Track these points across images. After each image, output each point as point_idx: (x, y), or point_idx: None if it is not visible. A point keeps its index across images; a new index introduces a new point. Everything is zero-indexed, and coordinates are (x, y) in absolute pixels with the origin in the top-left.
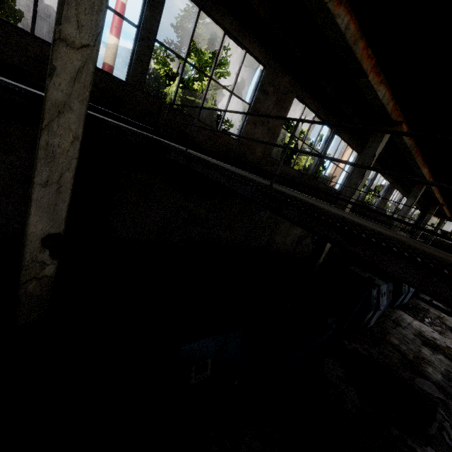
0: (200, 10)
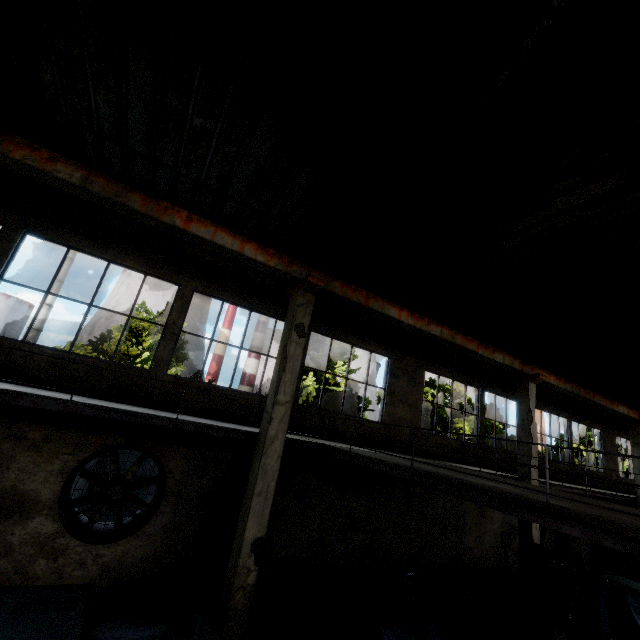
0: (332, 339)
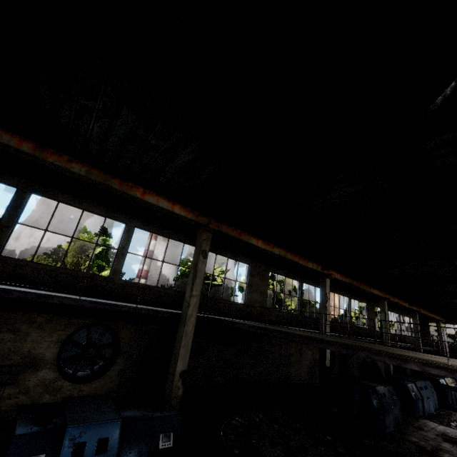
0: (216, 254)
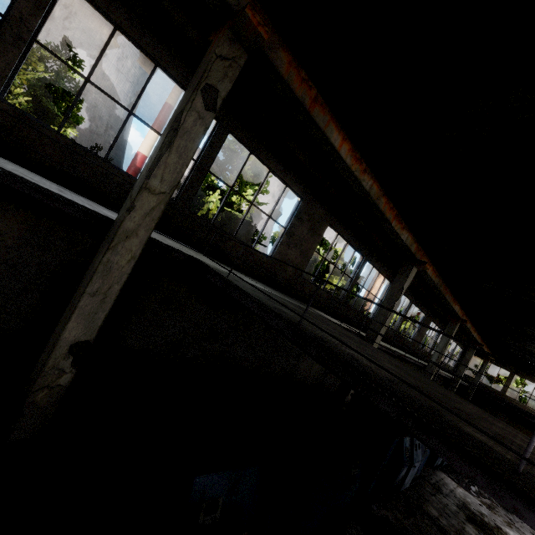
0: (250, 153)
